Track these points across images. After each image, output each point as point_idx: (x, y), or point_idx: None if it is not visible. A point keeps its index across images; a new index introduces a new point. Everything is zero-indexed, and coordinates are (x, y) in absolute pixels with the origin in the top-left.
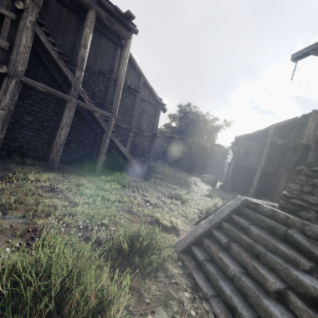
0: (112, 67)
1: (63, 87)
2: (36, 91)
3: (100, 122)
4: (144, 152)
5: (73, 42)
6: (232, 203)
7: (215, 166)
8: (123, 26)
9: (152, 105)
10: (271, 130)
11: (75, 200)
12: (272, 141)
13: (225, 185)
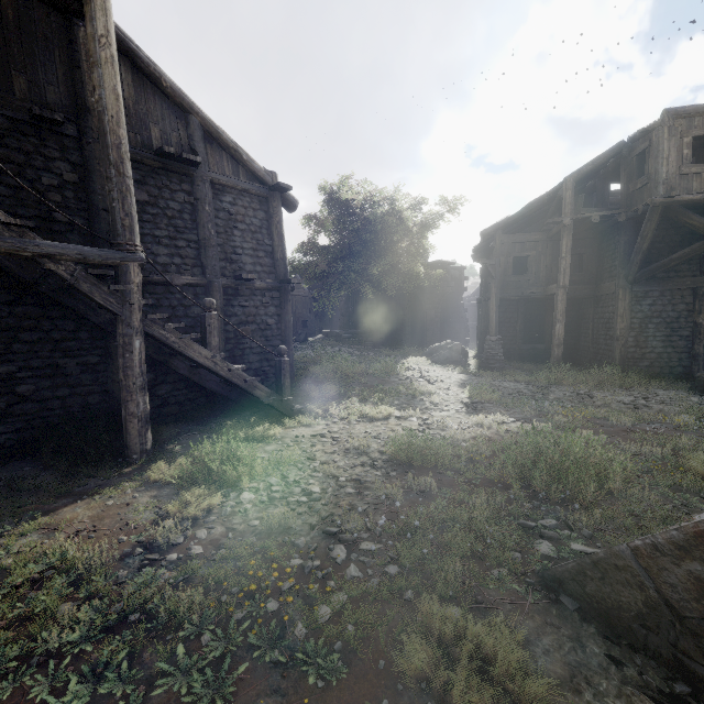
0: (77, 97)
1: None
2: None
3: (85, 292)
4: (270, 338)
5: None
6: None
7: (443, 315)
8: None
9: (251, 198)
10: (567, 192)
11: None
12: (575, 220)
13: (491, 355)
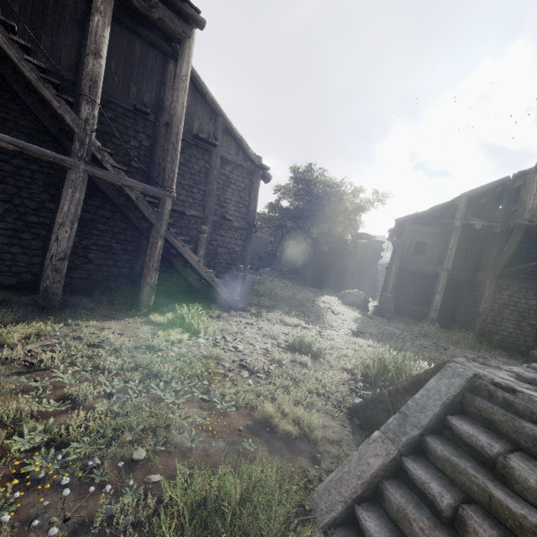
0: (160, 100)
1: (62, 142)
2: (4, 153)
3: (141, 209)
4: (234, 259)
5: (75, 50)
6: (443, 385)
7: (361, 273)
8: (176, 14)
9: (243, 170)
10: (461, 204)
11: (77, 392)
12: (463, 224)
13: (384, 307)
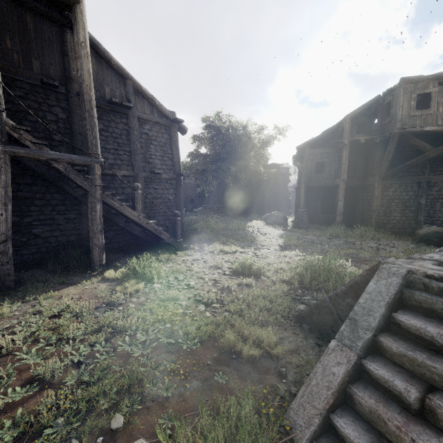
0: (66, 71)
1: None
2: None
3: (72, 179)
4: (170, 207)
5: None
6: (382, 286)
7: (276, 196)
8: None
9: (160, 126)
10: (346, 124)
11: (43, 371)
12: (351, 141)
13: (300, 220)
